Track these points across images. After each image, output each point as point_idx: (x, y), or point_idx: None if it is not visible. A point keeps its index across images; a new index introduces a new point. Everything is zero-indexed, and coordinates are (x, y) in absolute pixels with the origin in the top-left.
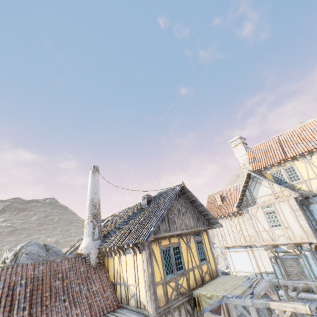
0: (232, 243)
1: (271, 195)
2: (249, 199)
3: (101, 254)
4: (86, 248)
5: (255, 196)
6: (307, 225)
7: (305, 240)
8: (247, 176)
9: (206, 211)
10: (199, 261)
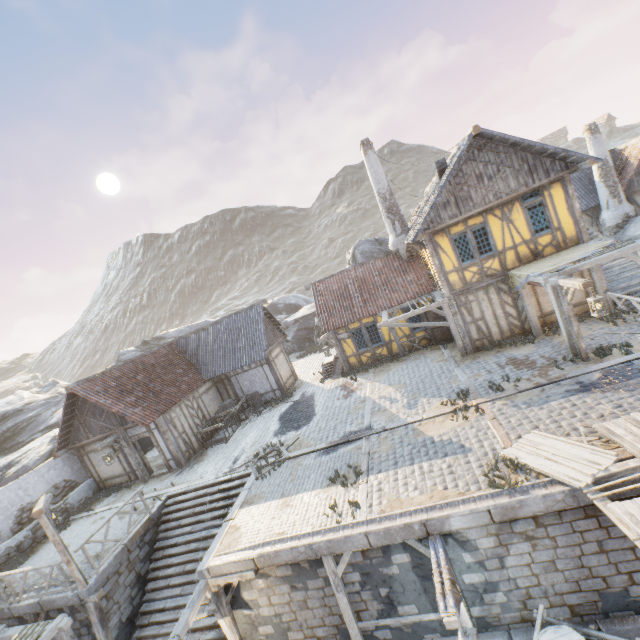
0: None
1: None
2: None
3: (411, 248)
4: (393, 246)
5: None
6: None
7: None
8: None
9: (548, 150)
10: (530, 235)
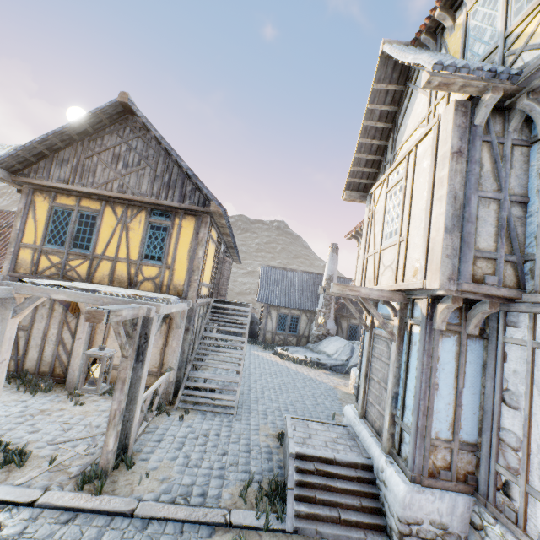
0: None
1: (422, 125)
2: (387, 162)
3: None
4: None
5: (397, 147)
6: (442, 222)
7: (415, 281)
8: (385, 69)
9: (183, 167)
10: (138, 256)
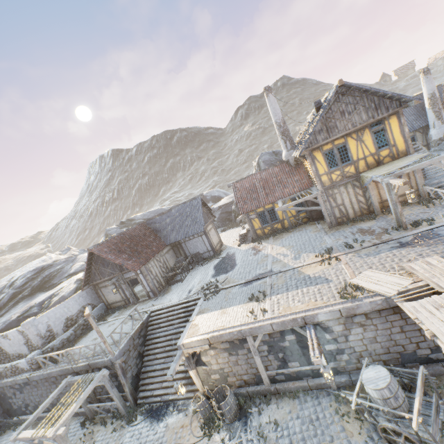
0: None
1: None
2: None
3: (297, 158)
4: (285, 157)
5: None
6: None
7: None
8: None
9: (387, 94)
10: (375, 150)
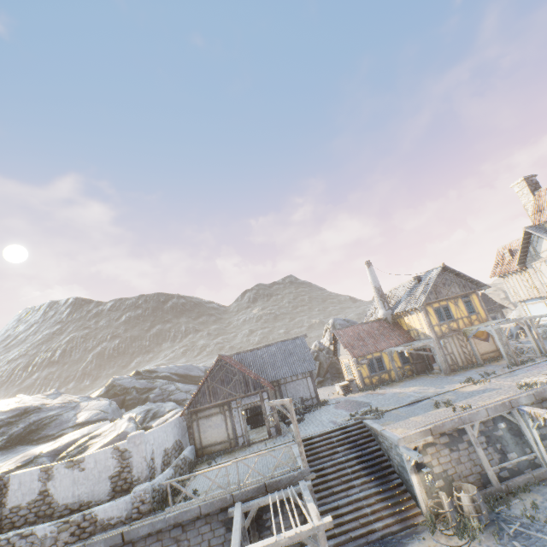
0: (524, 297)
1: None
2: (533, 255)
3: (394, 317)
4: (383, 315)
5: (538, 251)
6: None
7: None
8: (525, 233)
9: (471, 279)
10: (467, 314)
